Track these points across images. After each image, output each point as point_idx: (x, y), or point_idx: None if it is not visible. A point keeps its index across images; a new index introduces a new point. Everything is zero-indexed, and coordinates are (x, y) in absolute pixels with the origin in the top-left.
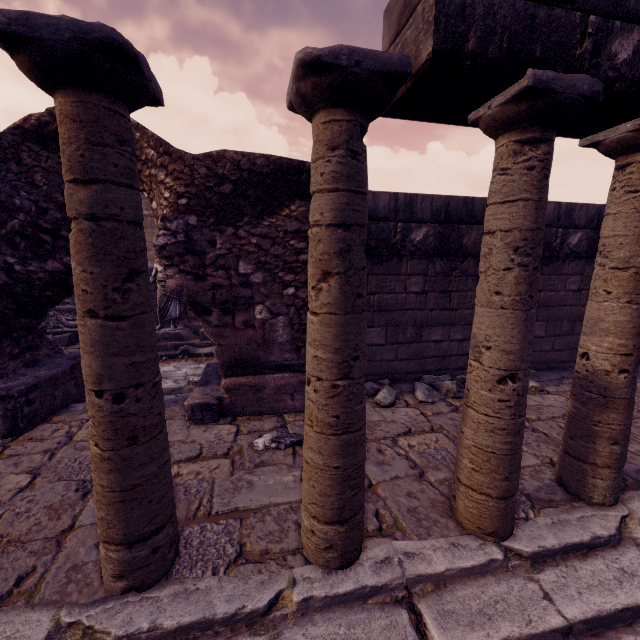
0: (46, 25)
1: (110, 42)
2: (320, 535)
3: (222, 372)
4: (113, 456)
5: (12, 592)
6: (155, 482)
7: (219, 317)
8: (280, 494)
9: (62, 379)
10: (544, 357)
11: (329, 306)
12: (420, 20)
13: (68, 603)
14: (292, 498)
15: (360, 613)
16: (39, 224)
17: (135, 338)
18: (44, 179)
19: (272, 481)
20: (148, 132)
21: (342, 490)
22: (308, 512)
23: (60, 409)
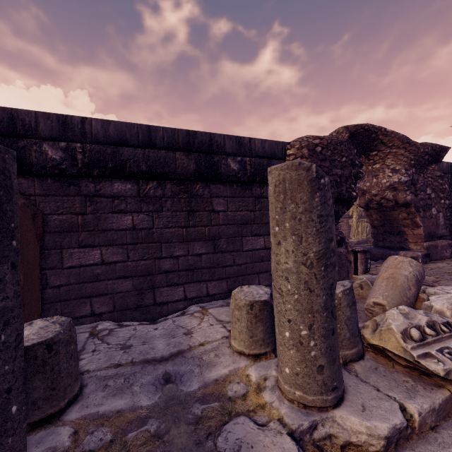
0: None
1: None
2: None
3: (424, 239)
4: None
5: None
6: None
7: (423, 213)
8: None
9: None
10: None
11: None
12: None
13: None
14: None
15: None
16: (362, 172)
17: None
18: (354, 153)
19: None
20: (399, 134)
21: None
22: None
23: None
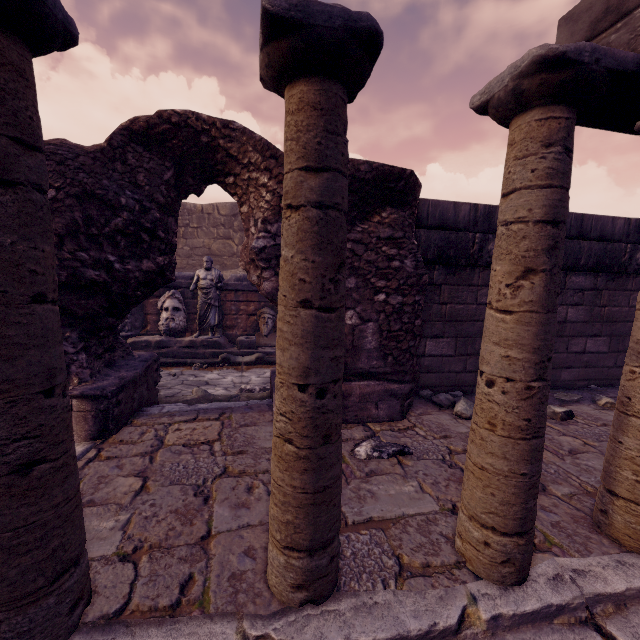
0: (321, 12)
1: (371, 31)
2: (497, 547)
3: None
4: (310, 455)
5: (181, 601)
6: (337, 485)
7: None
8: (409, 504)
9: (139, 381)
10: (606, 373)
11: (531, 304)
12: (639, 23)
13: (247, 614)
14: (423, 509)
15: (552, 634)
16: (141, 223)
17: (338, 331)
18: (146, 179)
19: (393, 491)
20: (256, 136)
21: (526, 499)
22: (481, 522)
23: (136, 412)
